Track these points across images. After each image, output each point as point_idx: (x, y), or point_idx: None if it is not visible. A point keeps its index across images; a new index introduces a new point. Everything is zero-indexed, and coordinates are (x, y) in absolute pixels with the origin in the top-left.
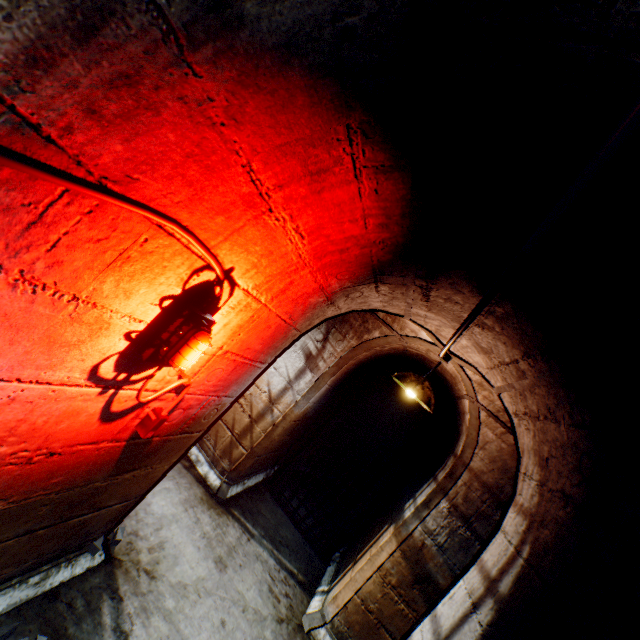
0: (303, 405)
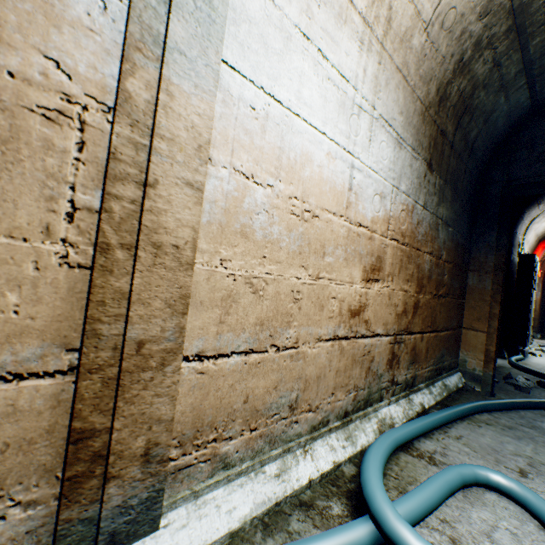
0: (538, 294)
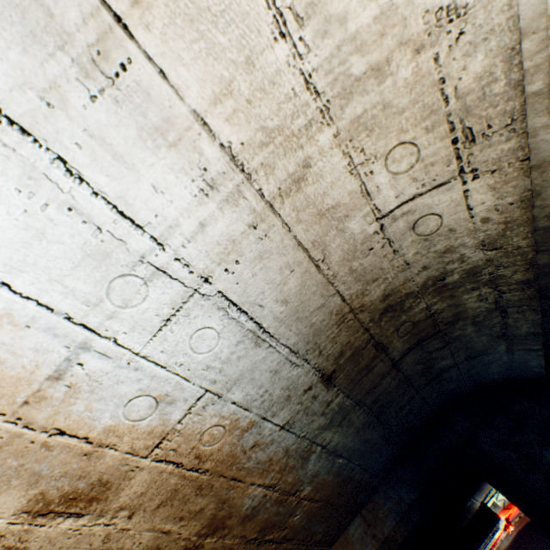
0: (505, 542)
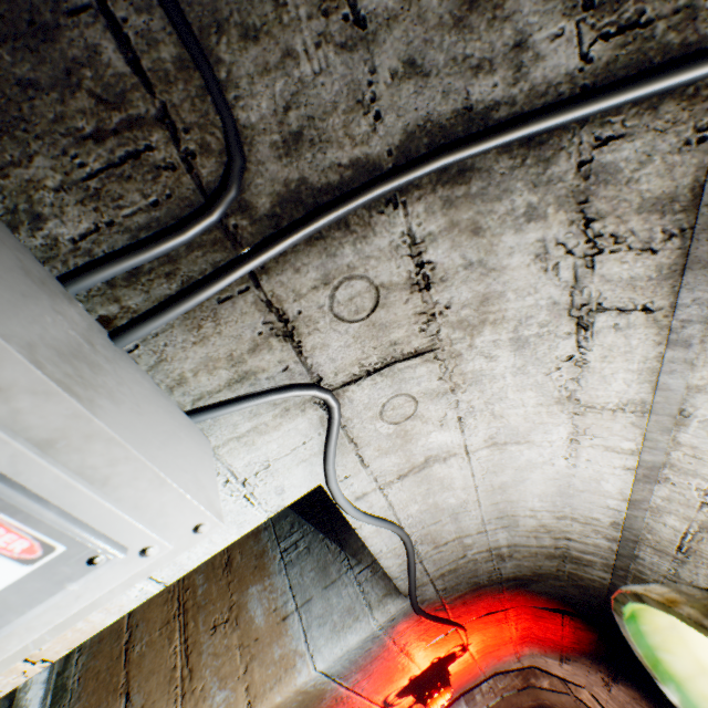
0: None
